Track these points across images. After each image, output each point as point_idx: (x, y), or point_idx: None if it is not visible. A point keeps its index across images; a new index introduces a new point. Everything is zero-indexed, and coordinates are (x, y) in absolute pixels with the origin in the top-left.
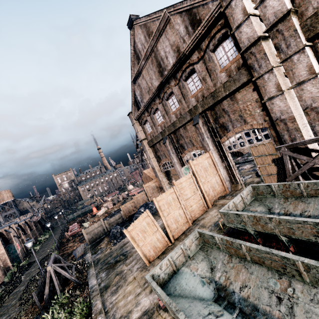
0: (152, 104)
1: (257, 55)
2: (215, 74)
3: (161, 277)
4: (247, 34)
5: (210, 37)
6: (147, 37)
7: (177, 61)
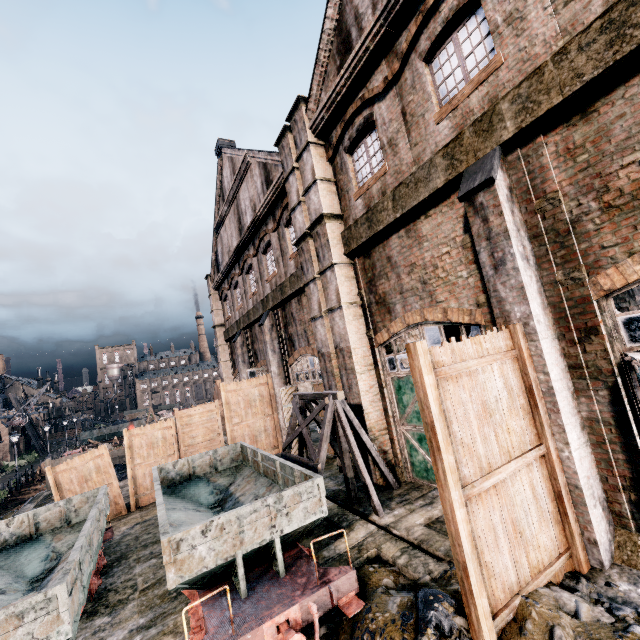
0: (232, 273)
1: (306, 255)
2: (287, 259)
3: (3, 537)
4: (300, 223)
5: (282, 207)
6: (233, 176)
7: (251, 223)
